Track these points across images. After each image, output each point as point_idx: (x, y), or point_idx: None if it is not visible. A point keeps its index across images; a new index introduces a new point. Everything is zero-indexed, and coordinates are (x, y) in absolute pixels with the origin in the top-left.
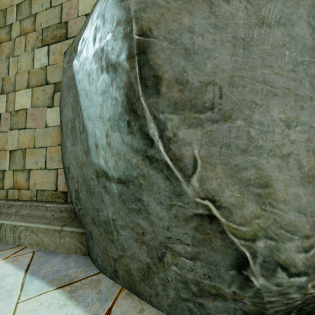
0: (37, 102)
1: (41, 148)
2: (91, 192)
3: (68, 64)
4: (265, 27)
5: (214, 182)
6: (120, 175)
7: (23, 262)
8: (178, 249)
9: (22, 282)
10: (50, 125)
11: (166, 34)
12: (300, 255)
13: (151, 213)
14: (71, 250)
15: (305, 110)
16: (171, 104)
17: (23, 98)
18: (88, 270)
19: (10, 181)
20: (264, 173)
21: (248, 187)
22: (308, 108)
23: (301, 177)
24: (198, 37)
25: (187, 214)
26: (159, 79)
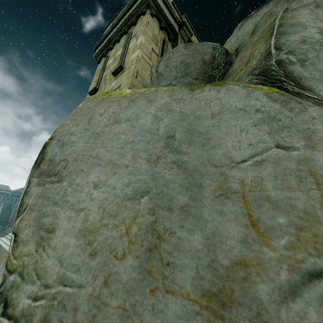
0: None
1: None
2: None
3: None
4: (116, 124)
5: (25, 222)
6: None
7: None
8: None
9: None
10: None
11: (59, 137)
12: (27, 301)
13: None
14: None
15: (117, 175)
16: (40, 172)
17: None
18: None
19: None
20: (57, 221)
21: (40, 230)
22: (120, 173)
23: (80, 230)
24: (73, 136)
25: None
26: (43, 160)
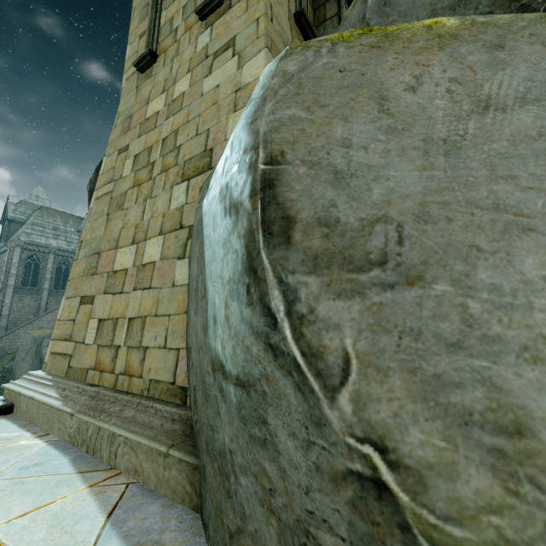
0: (167, 253)
1: (163, 316)
2: (206, 395)
3: (199, 203)
4: (493, 113)
5: (384, 407)
6: (239, 373)
7: (110, 498)
8: (327, 545)
9: (98, 535)
10: (179, 283)
11: (305, 156)
12: None
13: (281, 452)
14: (176, 494)
15: None
16: (308, 258)
17: (153, 248)
18: (192, 544)
19: (122, 363)
20: (510, 398)
21: (467, 429)
22: None
23: None
24: (357, 151)
25: (336, 467)
26: (291, 222)
